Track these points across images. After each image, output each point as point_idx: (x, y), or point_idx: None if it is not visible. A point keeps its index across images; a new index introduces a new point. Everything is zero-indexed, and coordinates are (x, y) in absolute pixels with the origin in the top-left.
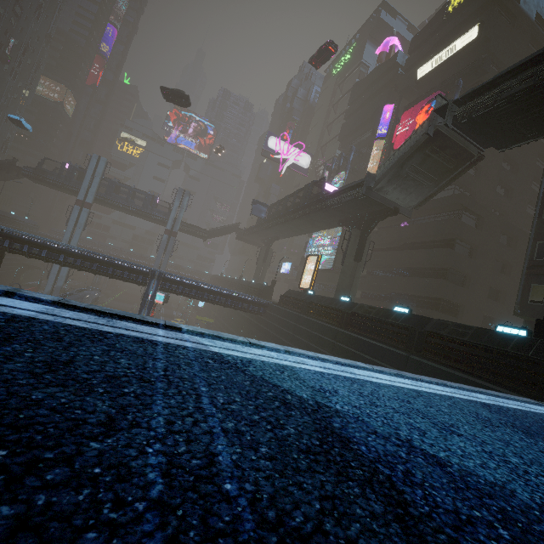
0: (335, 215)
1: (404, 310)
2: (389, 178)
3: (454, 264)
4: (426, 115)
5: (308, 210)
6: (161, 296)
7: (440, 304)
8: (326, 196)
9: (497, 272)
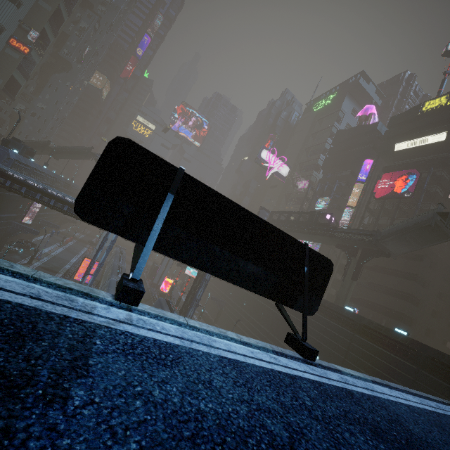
0: (335, 241)
1: (403, 332)
2: (393, 238)
3: (415, 292)
4: (403, 182)
5: (314, 231)
6: (196, 272)
7: (403, 317)
8: (336, 230)
9: (438, 299)
